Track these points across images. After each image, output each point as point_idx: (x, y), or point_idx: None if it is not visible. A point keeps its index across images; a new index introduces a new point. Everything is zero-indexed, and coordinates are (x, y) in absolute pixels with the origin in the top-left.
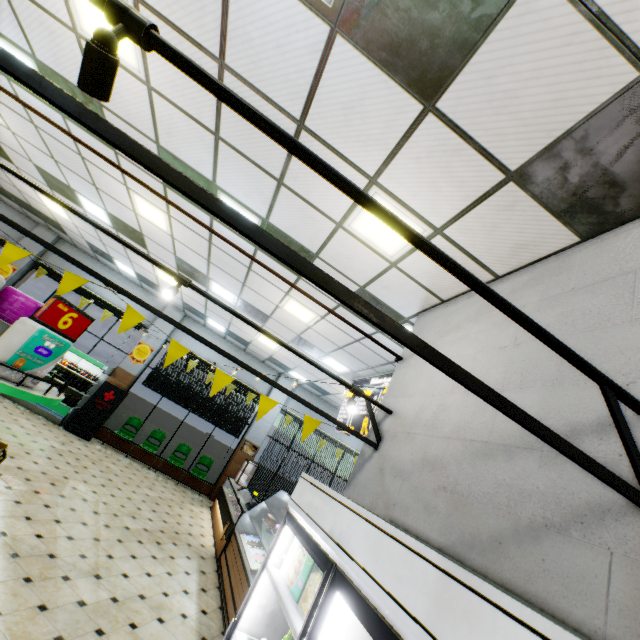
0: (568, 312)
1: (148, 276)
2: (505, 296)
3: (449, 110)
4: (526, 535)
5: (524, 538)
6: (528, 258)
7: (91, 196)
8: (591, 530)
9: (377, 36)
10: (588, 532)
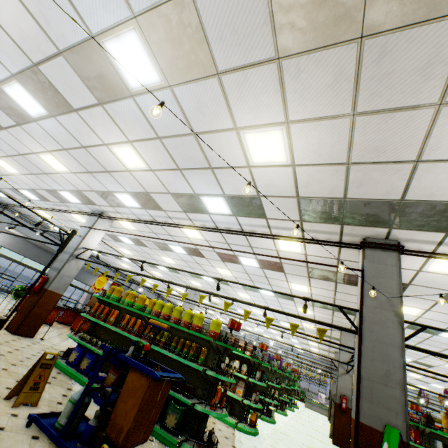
0: None
1: None
2: None
3: None
4: None
5: None
6: None
7: None
8: None
9: None
10: None
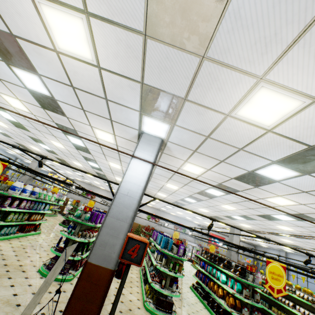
0: (87, 189)
1: (0, 146)
2: (84, 184)
3: (87, 182)
4: (82, 200)
5: (81, 200)
6: (87, 183)
7: (24, 154)
8: (84, 199)
9: (86, 181)
10: (84, 200)
